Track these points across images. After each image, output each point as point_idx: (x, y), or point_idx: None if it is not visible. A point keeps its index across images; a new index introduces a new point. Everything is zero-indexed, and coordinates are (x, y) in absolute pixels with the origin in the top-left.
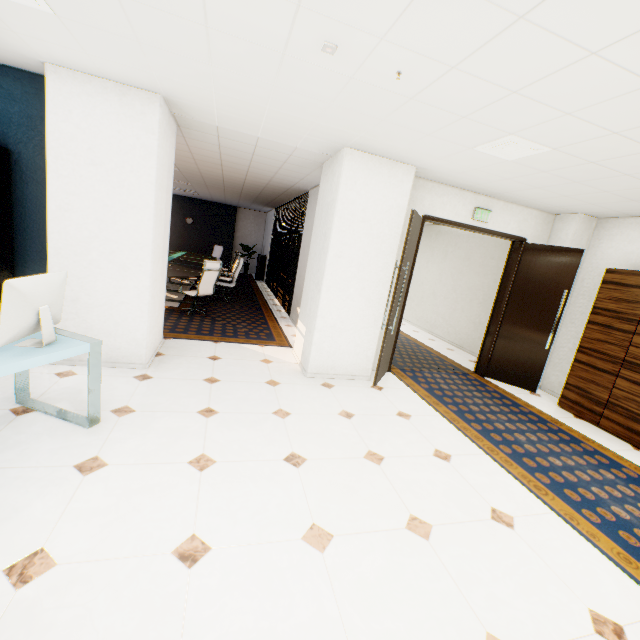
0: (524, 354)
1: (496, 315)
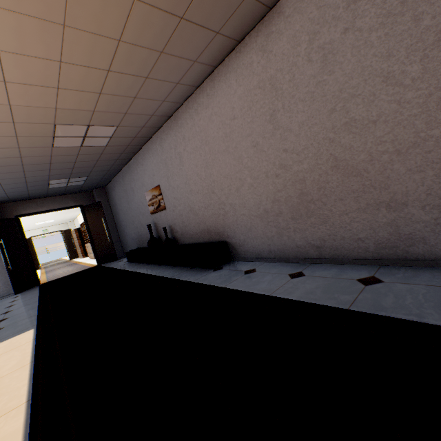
0: (74, 251)
1: (66, 246)
